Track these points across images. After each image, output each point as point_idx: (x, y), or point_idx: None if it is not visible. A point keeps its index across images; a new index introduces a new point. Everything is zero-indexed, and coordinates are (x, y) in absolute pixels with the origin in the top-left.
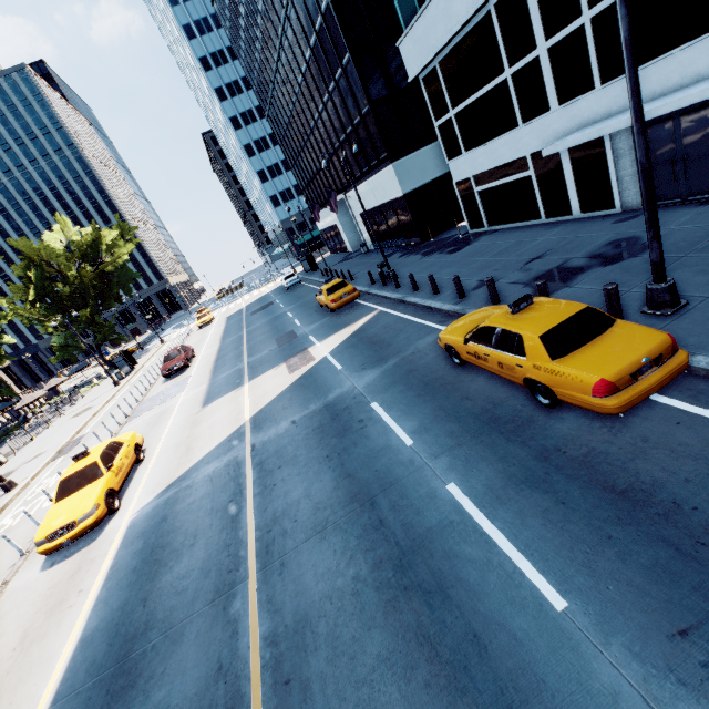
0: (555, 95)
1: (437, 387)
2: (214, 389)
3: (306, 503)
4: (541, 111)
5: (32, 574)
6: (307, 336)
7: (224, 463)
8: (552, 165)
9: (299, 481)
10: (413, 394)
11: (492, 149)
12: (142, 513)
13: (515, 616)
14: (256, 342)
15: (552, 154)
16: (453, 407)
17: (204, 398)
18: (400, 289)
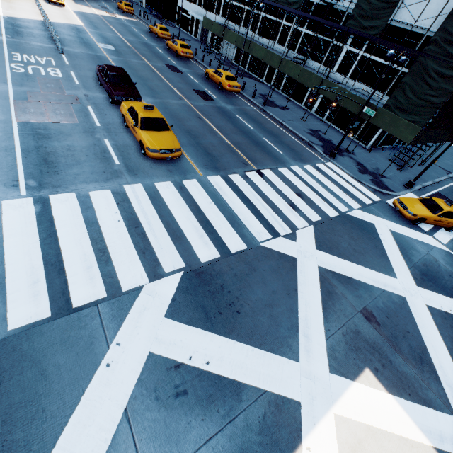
0: (198, 3)
1: (145, 32)
2: (77, 2)
3: (119, 27)
4: (196, 4)
5: (46, 3)
6: (113, 12)
7: (96, 16)
8: (193, 19)
9: (117, 25)
10: (140, 30)
11: (187, 4)
12: (75, 11)
13: (143, 38)
14: (88, 1)
15: (194, 17)
16: (146, 33)
17: (74, 2)
18: (147, 21)
